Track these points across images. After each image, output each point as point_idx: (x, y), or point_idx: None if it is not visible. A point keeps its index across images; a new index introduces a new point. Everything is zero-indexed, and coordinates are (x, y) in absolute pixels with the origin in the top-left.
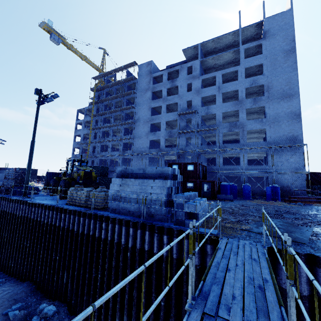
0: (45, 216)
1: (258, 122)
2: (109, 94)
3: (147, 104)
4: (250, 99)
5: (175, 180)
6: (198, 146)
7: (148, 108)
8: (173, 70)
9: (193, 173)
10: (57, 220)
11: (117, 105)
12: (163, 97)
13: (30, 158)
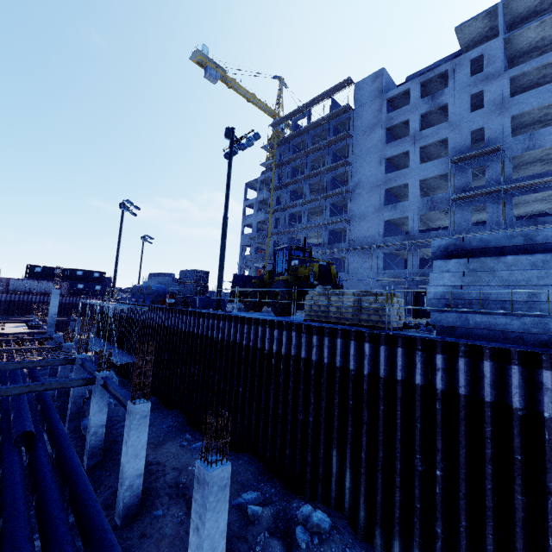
0: (271, 340)
1: None
2: (298, 148)
3: (375, 153)
4: None
5: None
6: (505, 222)
7: (378, 160)
8: (434, 76)
9: None
10: (303, 348)
11: (312, 165)
12: (411, 133)
13: (223, 245)
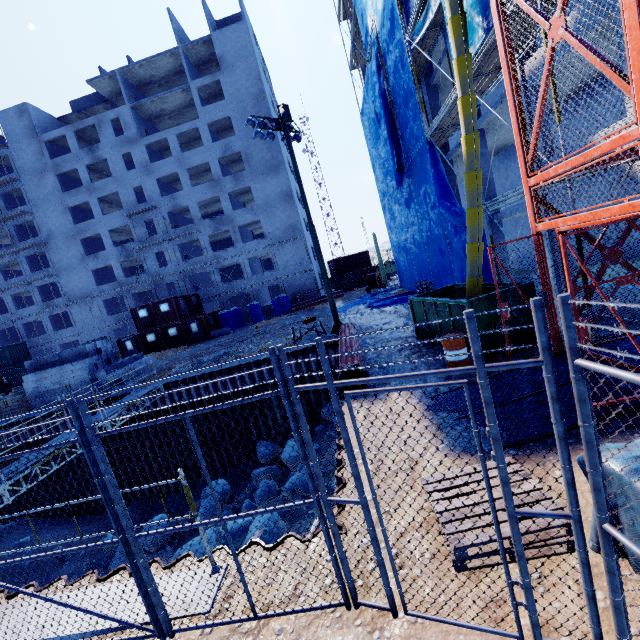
0: None
1: (248, 211)
2: None
3: (56, 202)
4: (228, 176)
5: (101, 353)
6: (179, 263)
7: (61, 209)
8: (85, 127)
9: (171, 314)
10: None
11: None
12: (84, 183)
13: None
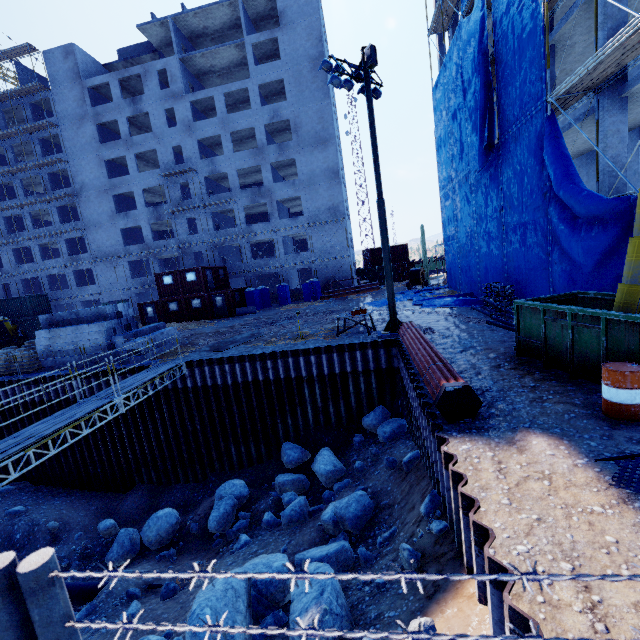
0: None
1: (289, 185)
2: None
3: (92, 153)
4: (273, 145)
5: (121, 318)
6: (210, 232)
7: (97, 161)
8: (130, 76)
9: (197, 284)
10: None
11: (19, 150)
12: (123, 136)
13: None
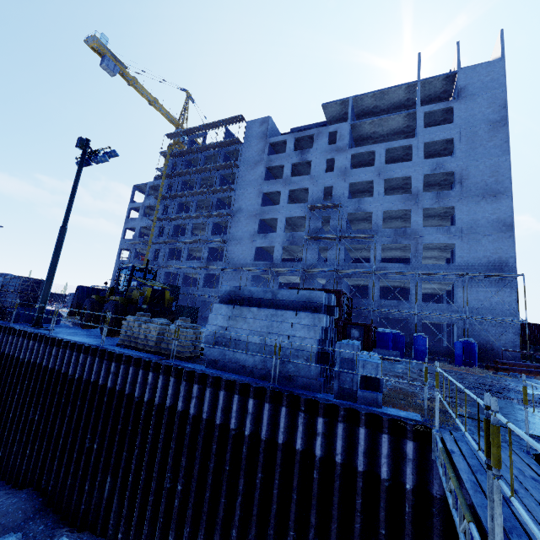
0: (76, 365)
1: (442, 231)
2: (192, 164)
3: (256, 186)
4: (430, 192)
5: (331, 316)
6: (339, 263)
7: (257, 192)
8: (305, 136)
9: None
10: (102, 375)
11: (203, 183)
12: (284, 176)
13: (56, 257)
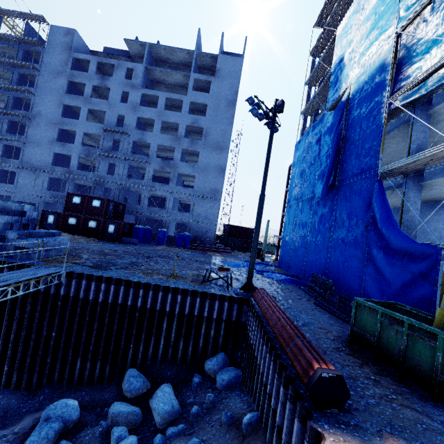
0: None
1: (190, 166)
2: None
3: (57, 96)
4: (188, 138)
5: (23, 217)
6: (123, 177)
7: (58, 102)
8: (107, 63)
9: (99, 210)
10: None
11: None
12: (85, 95)
13: None
